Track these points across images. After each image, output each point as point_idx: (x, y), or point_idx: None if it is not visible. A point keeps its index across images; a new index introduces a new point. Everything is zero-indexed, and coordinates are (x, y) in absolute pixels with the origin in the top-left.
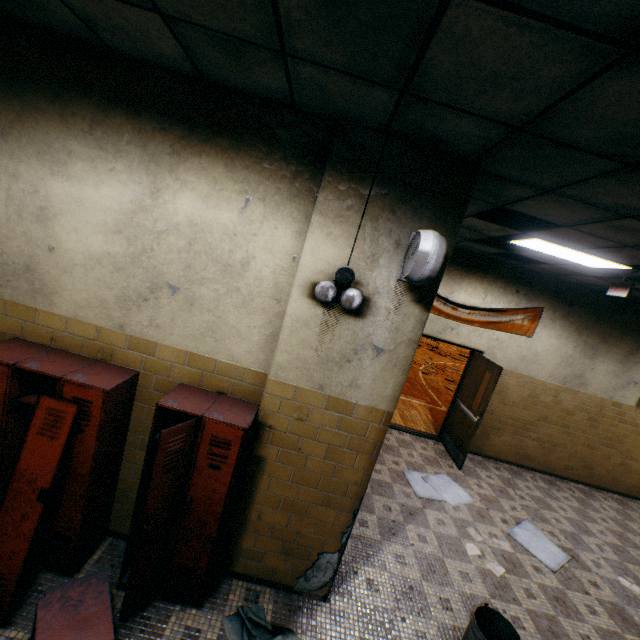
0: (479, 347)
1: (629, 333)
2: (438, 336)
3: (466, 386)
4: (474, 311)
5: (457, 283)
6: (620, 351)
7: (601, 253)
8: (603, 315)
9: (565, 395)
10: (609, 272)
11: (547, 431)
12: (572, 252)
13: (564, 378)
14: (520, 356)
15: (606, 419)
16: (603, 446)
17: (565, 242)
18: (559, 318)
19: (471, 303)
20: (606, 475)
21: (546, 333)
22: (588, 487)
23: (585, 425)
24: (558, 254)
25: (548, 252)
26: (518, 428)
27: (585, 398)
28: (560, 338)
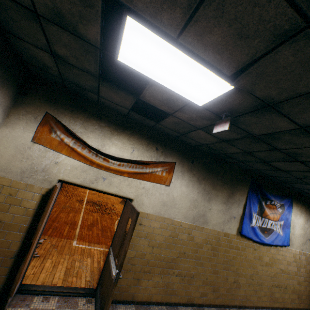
0: (129, 195)
1: (227, 182)
2: (91, 185)
3: (118, 233)
4: (124, 163)
5: (108, 137)
6: (224, 195)
7: (202, 41)
8: (212, 169)
9: (196, 232)
10: (212, 112)
11: (186, 265)
12: (176, 60)
13: (194, 218)
14: (162, 202)
15: (222, 247)
16: (223, 269)
17: (158, 9)
18: (186, 171)
19: (121, 156)
20: (227, 293)
21: (179, 182)
22: (218, 308)
23: (210, 254)
24: (167, 78)
25: (159, 77)
26: (165, 267)
27: (208, 232)
28: (188, 186)
